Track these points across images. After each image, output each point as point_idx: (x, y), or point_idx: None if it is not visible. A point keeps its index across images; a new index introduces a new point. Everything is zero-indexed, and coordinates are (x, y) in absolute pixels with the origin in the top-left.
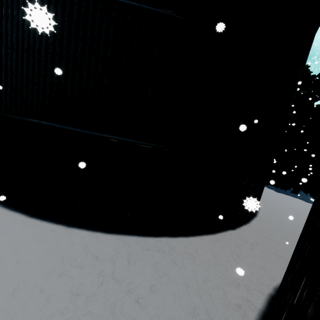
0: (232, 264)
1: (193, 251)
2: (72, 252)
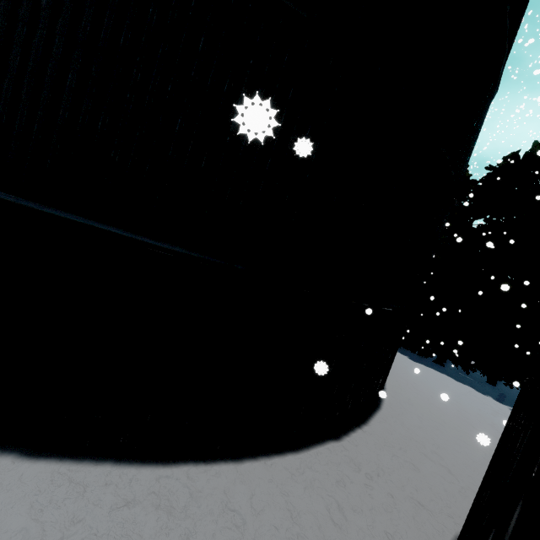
0: (326, 534)
1: (243, 501)
2: None
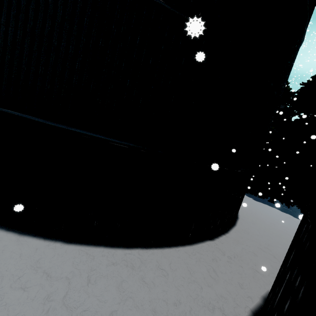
0: (208, 281)
1: (166, 265)
2: (17, 269)
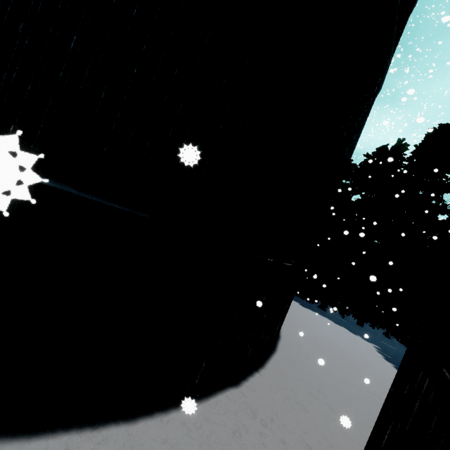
0: None
1: None
2: None
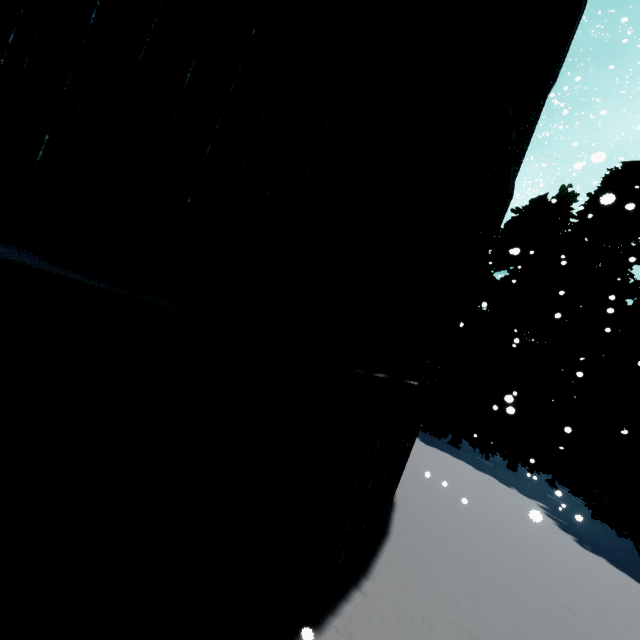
0: None
1: None
2: None
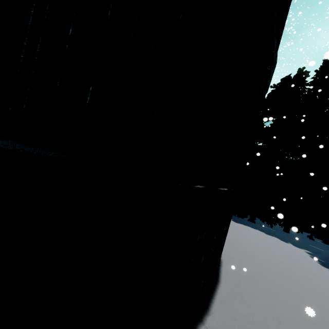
0: None
1: None
2: None
